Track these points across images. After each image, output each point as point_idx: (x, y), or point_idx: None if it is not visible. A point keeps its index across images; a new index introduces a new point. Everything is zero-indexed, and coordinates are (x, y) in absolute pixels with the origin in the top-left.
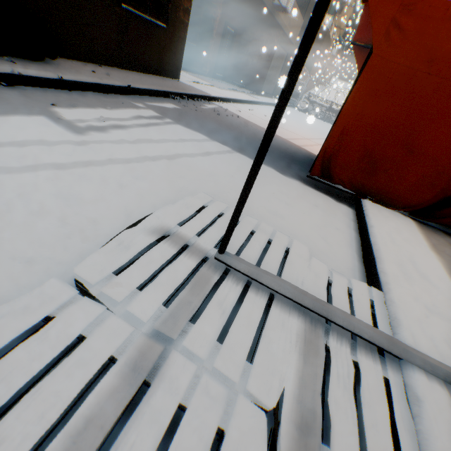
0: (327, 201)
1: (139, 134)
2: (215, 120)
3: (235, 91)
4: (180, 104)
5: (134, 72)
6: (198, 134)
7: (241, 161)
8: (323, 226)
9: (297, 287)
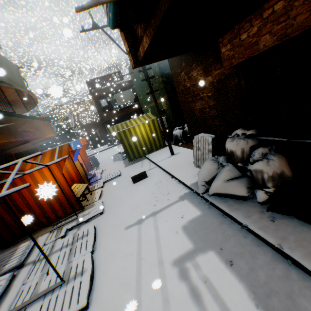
0: None
1: (182, 308)
2: None
3: None
4: None
5: None
6: None
7: None
8: None
9: (38, 295)
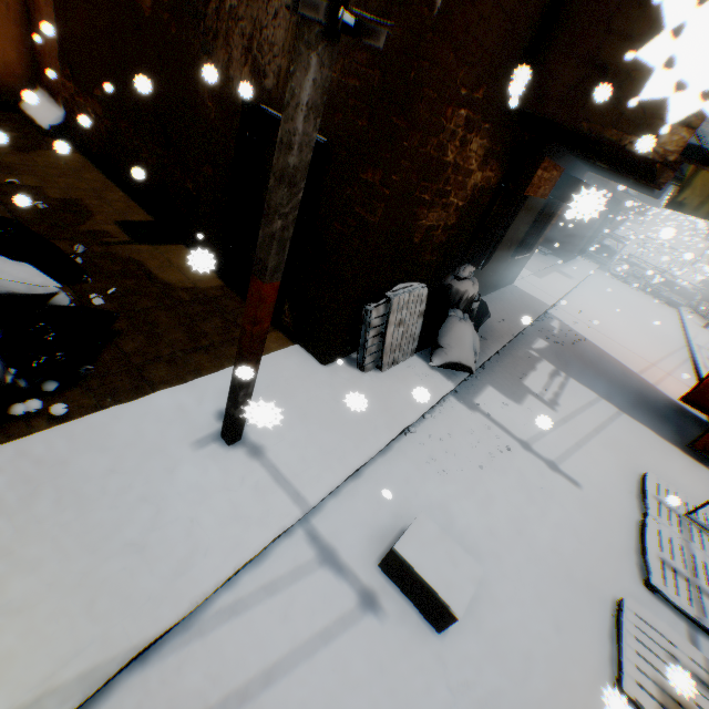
0: (704, 471)
1: (569, 402)
2: (578, 358)
3: (546, 269)
4: (542, 335)
5: (495, 292)
6: (589, 391)
7: (632, 425)
8: (708, 496)
9: None
